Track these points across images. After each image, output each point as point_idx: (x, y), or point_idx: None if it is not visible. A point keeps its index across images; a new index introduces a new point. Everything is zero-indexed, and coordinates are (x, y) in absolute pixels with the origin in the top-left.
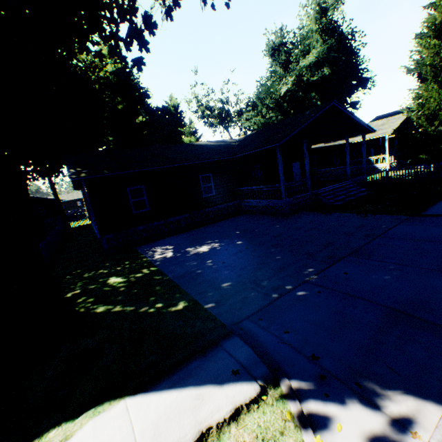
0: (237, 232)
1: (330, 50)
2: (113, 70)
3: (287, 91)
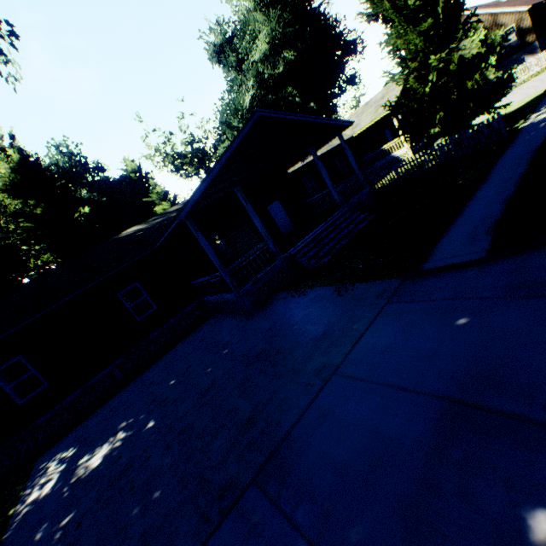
0: (171, 381)
1: (288, 24)
2: (11, 167)
3: (254, 99)
